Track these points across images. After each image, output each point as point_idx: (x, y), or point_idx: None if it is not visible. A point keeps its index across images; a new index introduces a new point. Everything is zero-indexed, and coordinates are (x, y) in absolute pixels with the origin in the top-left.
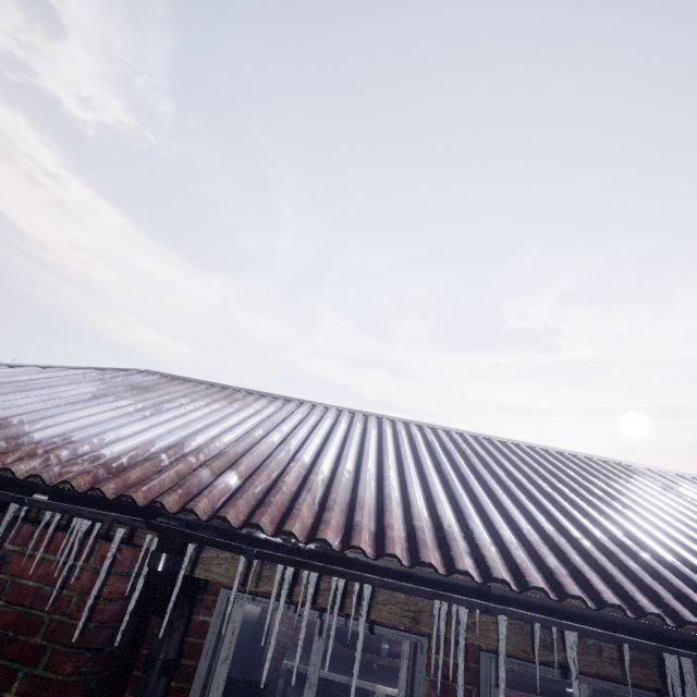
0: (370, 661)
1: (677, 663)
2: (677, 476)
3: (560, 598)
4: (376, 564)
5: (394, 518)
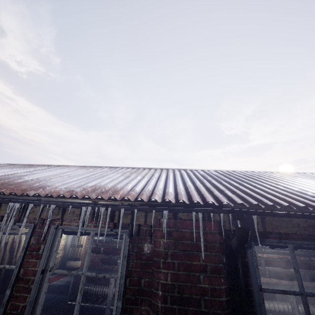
0: (117, 269)
1: (85, 208)
2: (212, 170)
3: (57, 196)
4: (1, 197)
5: (27, 186)
